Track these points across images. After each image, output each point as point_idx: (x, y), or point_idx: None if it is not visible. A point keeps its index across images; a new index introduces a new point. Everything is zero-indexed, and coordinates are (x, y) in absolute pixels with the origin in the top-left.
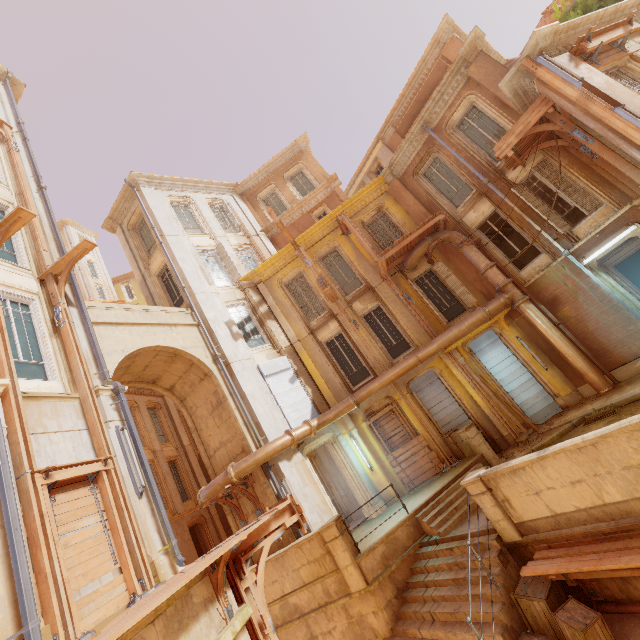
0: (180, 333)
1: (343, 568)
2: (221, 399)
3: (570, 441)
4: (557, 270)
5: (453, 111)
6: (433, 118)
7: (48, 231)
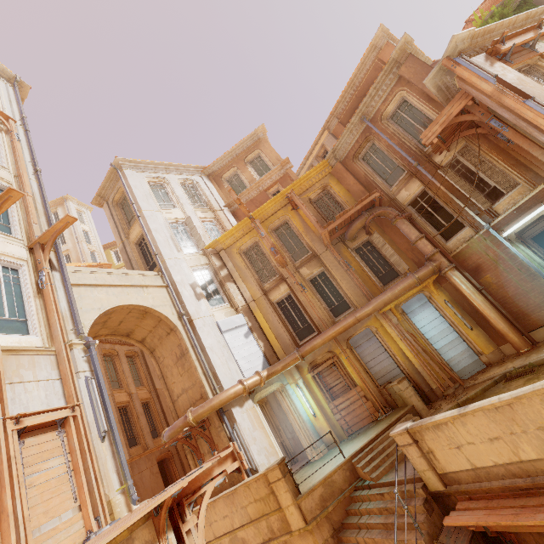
0: (151, 293)
1: (285, 507)
2: (184, 351)
3: (488, 400)
4: (479, 241)
5: (387, 104)
6: (370, 111)
7: (40, 207)
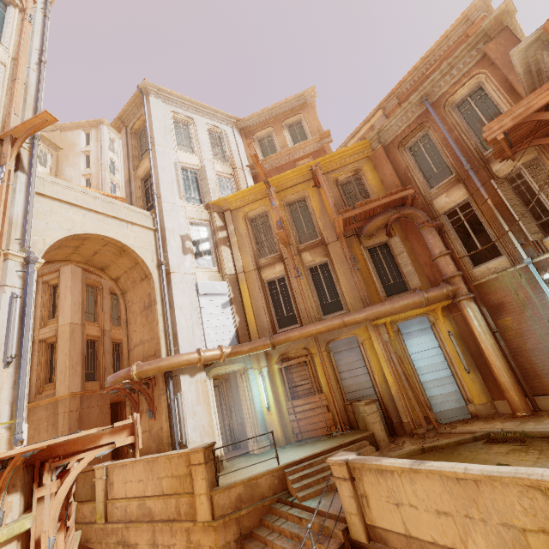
0: (134, 232)
1: (197, 494)
2: (152, 302)
3: (451, 465)
4: (512, 277)
5: (457, 88)
6: (435, 91)
7: (31, 100)
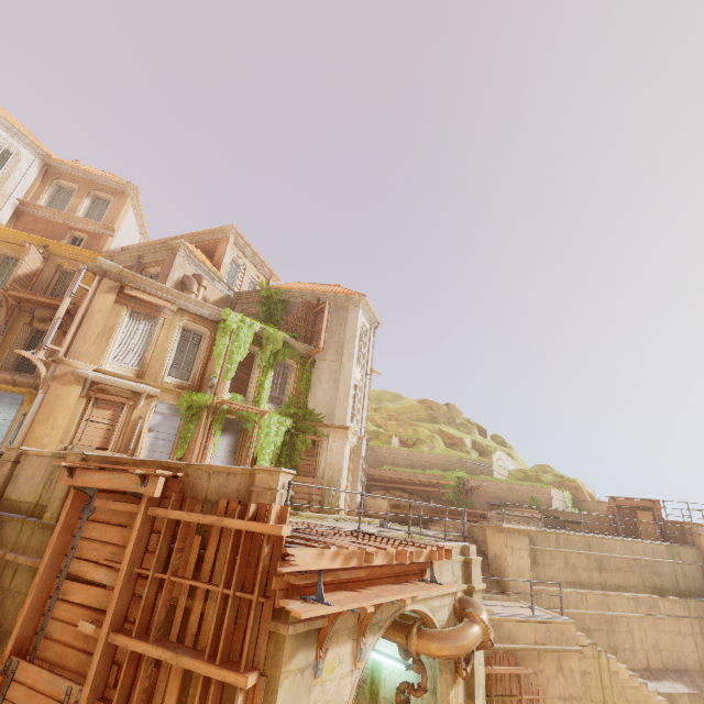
0: None
1: None
2: None
3: None
4: None
5: (152, 266)
6: (147, 258)
7: None
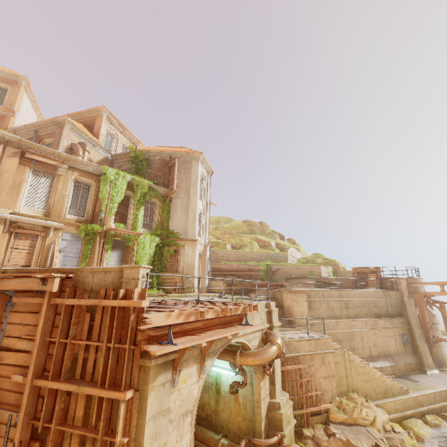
0: None
1: None
2: None
3: None
4: None
5: (46, 137)
6: (41, 131)
7: None
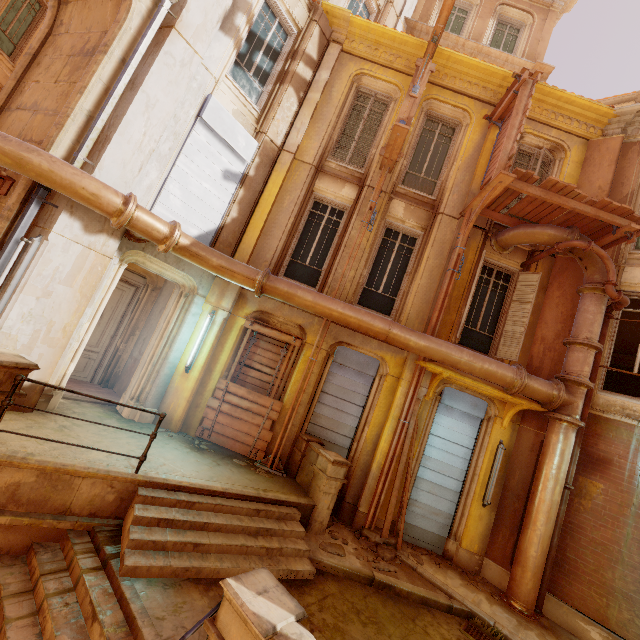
0: None
1: None
2: (100, 45)
3: None
4: None
5: None
6: None
7: None
